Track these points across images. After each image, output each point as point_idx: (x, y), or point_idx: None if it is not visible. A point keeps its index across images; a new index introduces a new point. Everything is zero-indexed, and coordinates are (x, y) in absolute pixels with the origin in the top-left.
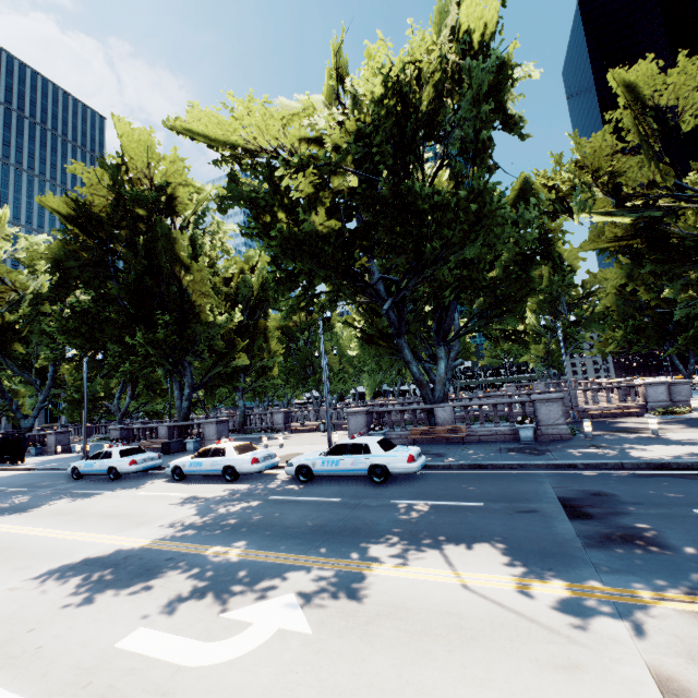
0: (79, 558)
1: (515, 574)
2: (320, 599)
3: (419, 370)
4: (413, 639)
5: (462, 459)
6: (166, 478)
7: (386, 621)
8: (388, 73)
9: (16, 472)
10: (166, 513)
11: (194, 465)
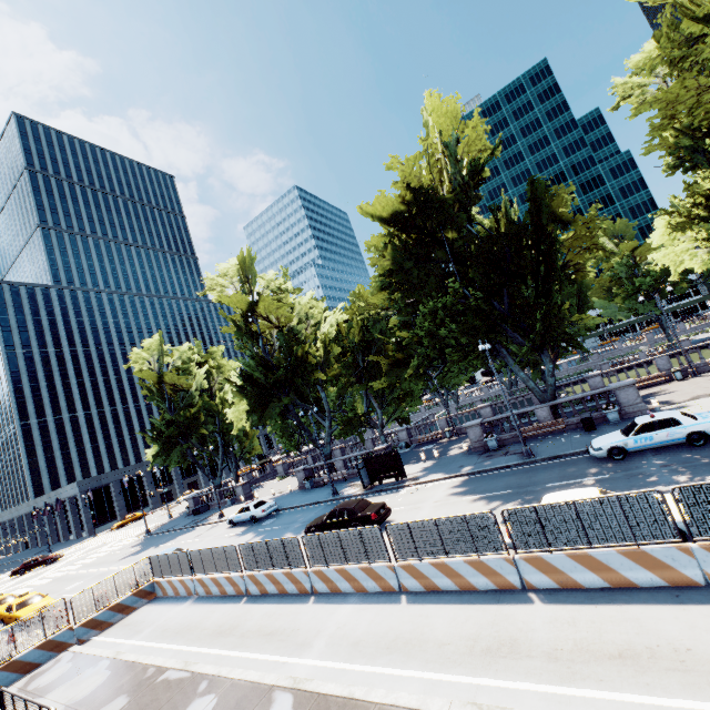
0: None
1: None
2: None
3: None
4: None
5: None
6: None
7: None
8: None
9: (452, 481)
10: None
11: None
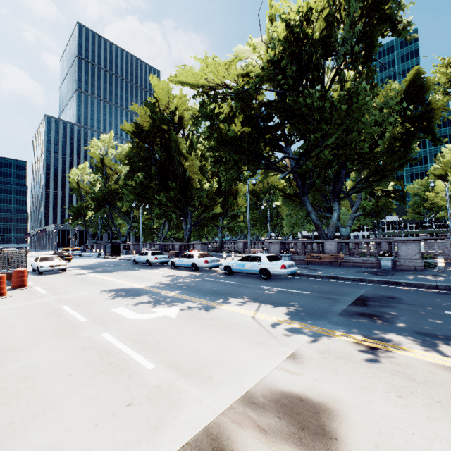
0: (117, 288)
1: (283, 317)
2: (188, 311)
3: (316, 217)
4: (210, 326)
5: (326, 273)
6: (169, 267)
7: (206, 320)
8: (288, 19)
9: (115, 260)
10: (158, 279)
11: (180, 261)
